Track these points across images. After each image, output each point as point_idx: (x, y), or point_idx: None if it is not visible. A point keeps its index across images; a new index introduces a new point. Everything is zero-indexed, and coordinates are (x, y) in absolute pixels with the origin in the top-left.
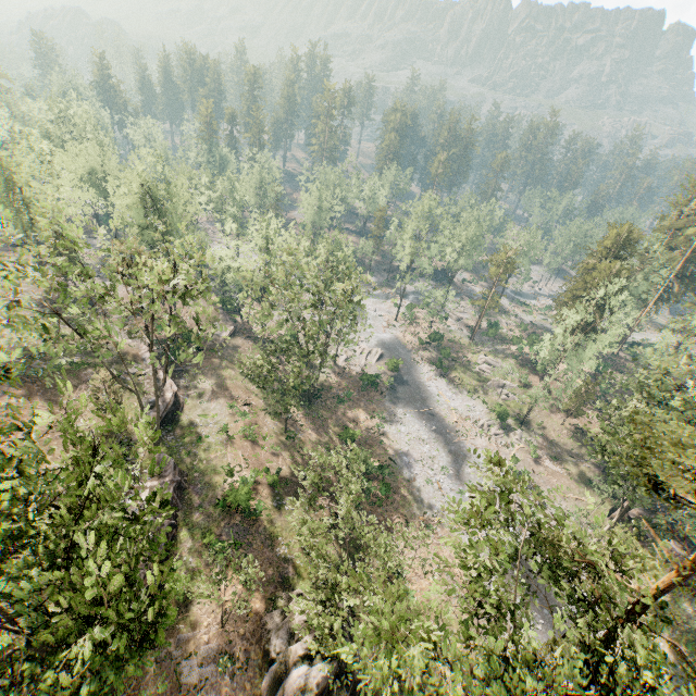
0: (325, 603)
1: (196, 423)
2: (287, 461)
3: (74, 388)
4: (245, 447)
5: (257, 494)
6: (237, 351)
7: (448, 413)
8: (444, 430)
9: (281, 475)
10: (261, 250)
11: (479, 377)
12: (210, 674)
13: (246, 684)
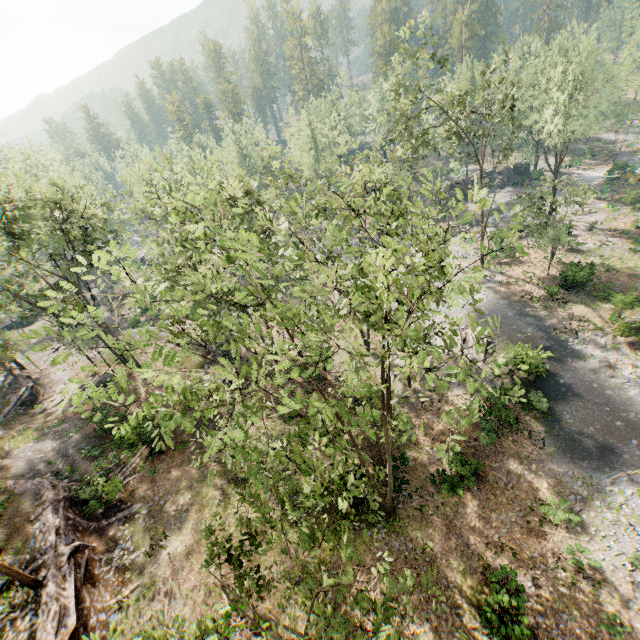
0: None
1: None
2: None
3: None
4: None
5: None
6: None
7: None
8: None
9: None
10: None
11: None
12: None
13: None
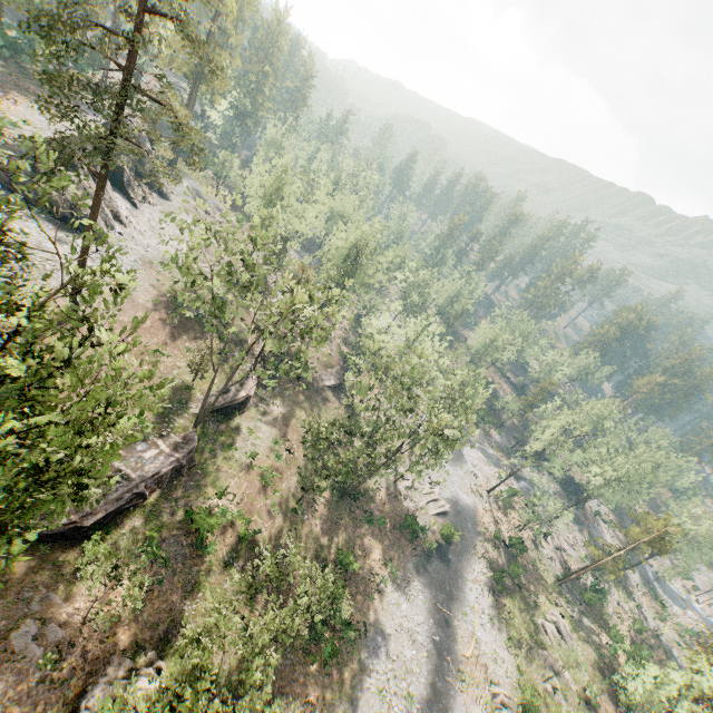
0: (161, 707)
1: (240, 431)
2: (273, 530)
3: (193, 338)
4: (253, 484)
5: (222, 533)
6: (324, 403)
7: (466, 638)
8: (446, 652)
9: (256, 537)
10: (408, 341)
11: (534, 633)
12: (31, 656)
13: (40, 703)
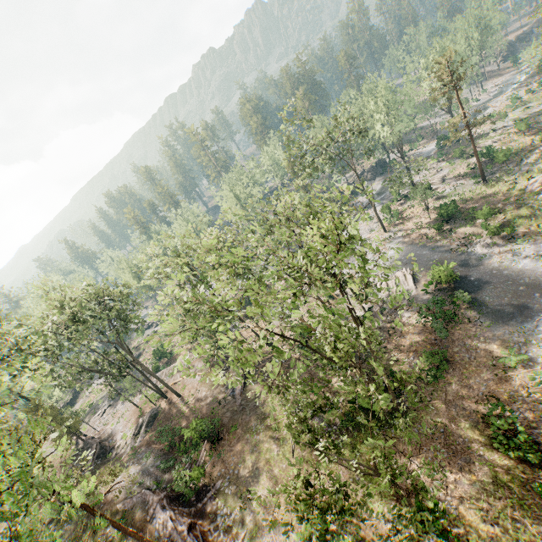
0: None
1: None
2: None
3: None
4: None
5: None
6: (262, 401)
7: None
8: None
9: None
10: None
11: None
12: None
13: None
